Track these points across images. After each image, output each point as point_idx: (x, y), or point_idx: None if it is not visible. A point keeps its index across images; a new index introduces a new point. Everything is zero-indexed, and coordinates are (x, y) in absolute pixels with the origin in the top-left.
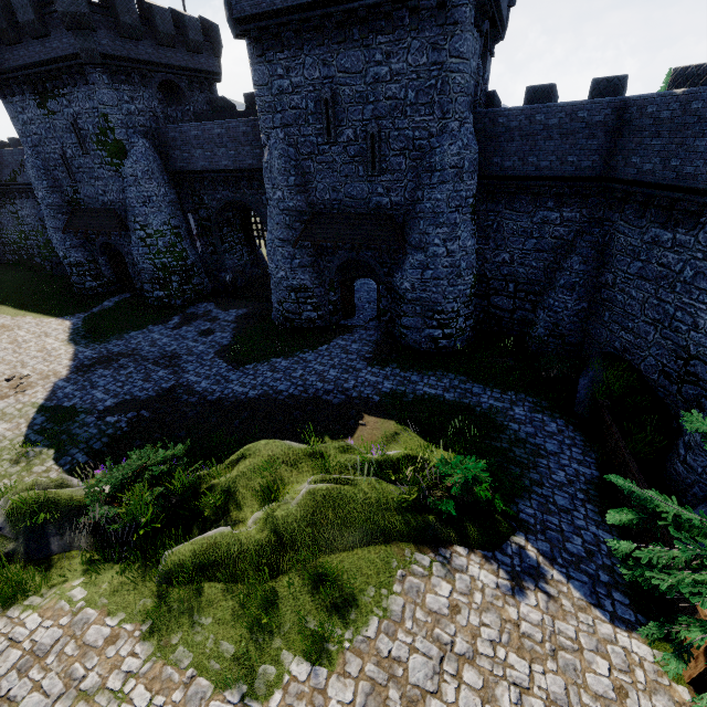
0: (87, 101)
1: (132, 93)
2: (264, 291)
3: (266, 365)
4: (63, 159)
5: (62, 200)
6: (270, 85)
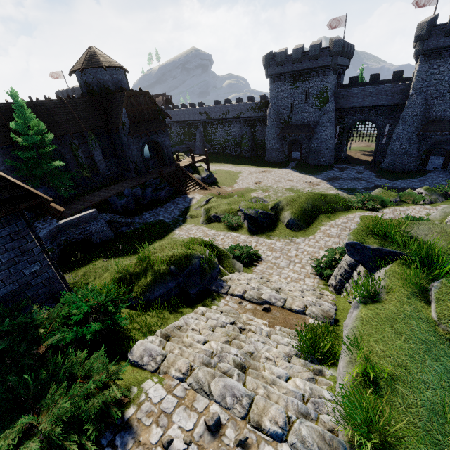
0: (320, 82)
1: (334, 77)
2: (358, 161)
3: (407, 180)
4: (291, 105)
5: (280, 122)
6: (426, 72)
